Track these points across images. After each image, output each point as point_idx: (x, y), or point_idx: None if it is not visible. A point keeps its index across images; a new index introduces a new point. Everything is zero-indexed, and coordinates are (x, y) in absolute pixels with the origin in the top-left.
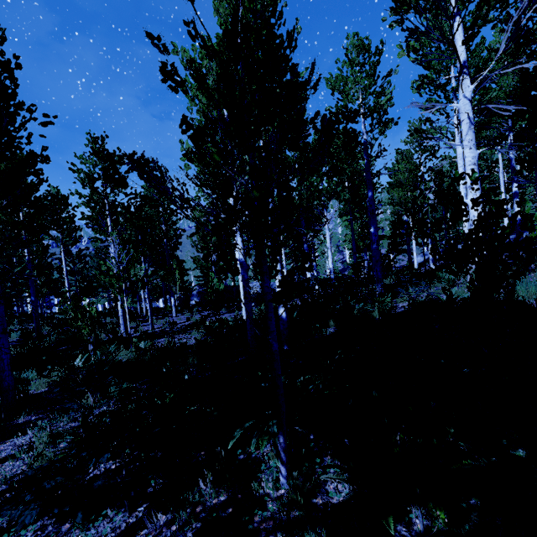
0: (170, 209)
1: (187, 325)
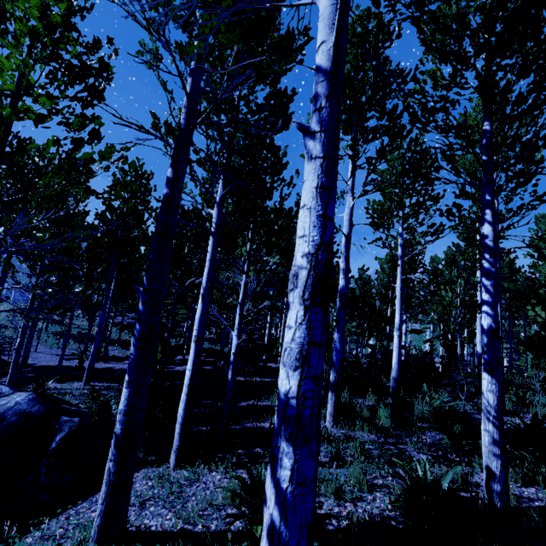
0: (370, 294)
1: (366, 363)
